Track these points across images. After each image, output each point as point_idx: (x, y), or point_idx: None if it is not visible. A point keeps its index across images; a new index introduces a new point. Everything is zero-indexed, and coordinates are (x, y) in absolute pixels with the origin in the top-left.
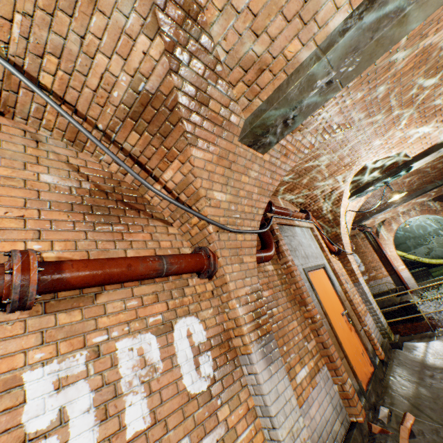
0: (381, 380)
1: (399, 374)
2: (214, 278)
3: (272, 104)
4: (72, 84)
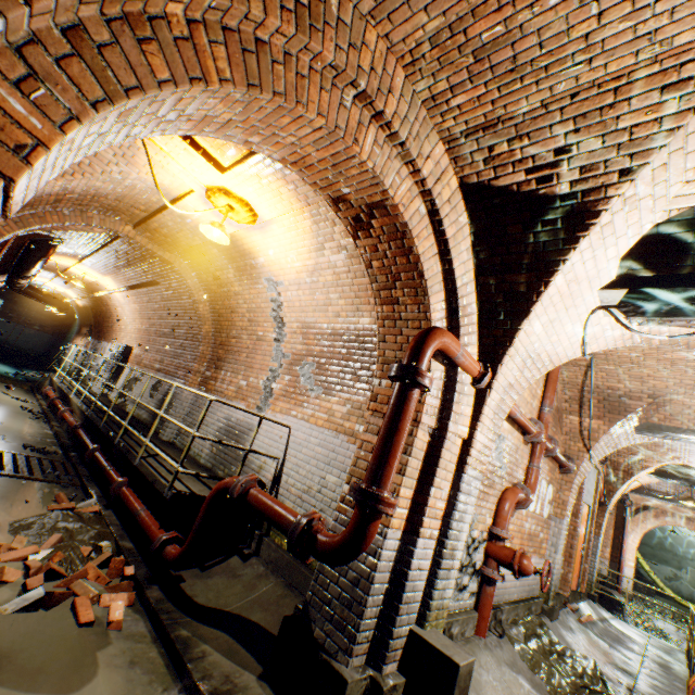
0: (575, 598)
1: (587, 607)
2: (563, 475)
3: (667, 431)
4: (597, 378)
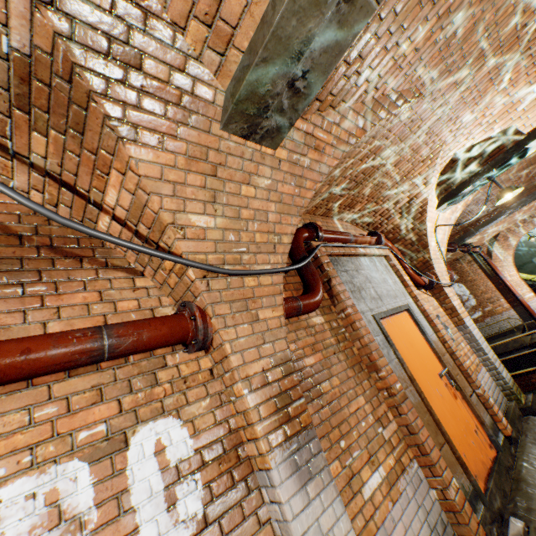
0: (508, 469)
1: None
2: (211, 350)
3: (256, 53)
4: None
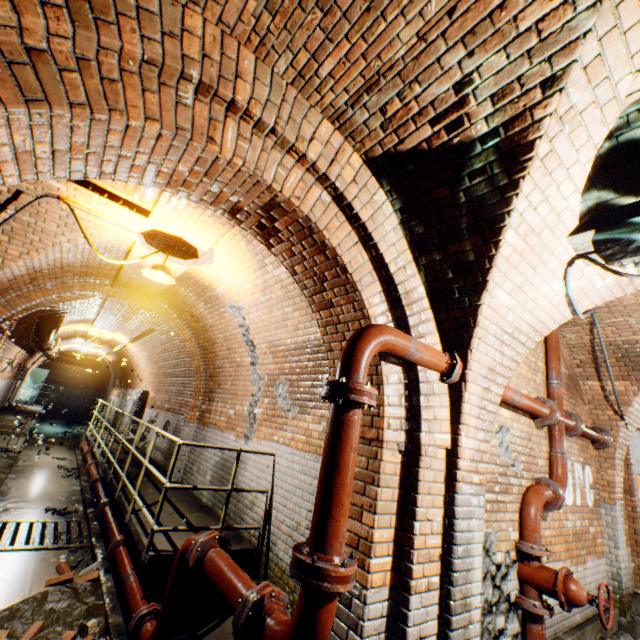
0: None
1: None
2: (600, 450)
3: None
4: (607, 334)
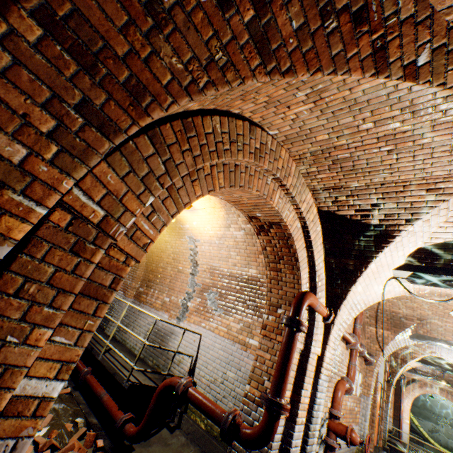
0: (376, 451)
1: None
2: (367, 365)
3: (429, 339)
4: (386, 305)
